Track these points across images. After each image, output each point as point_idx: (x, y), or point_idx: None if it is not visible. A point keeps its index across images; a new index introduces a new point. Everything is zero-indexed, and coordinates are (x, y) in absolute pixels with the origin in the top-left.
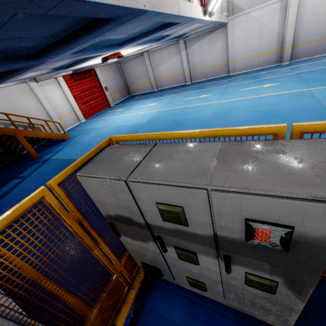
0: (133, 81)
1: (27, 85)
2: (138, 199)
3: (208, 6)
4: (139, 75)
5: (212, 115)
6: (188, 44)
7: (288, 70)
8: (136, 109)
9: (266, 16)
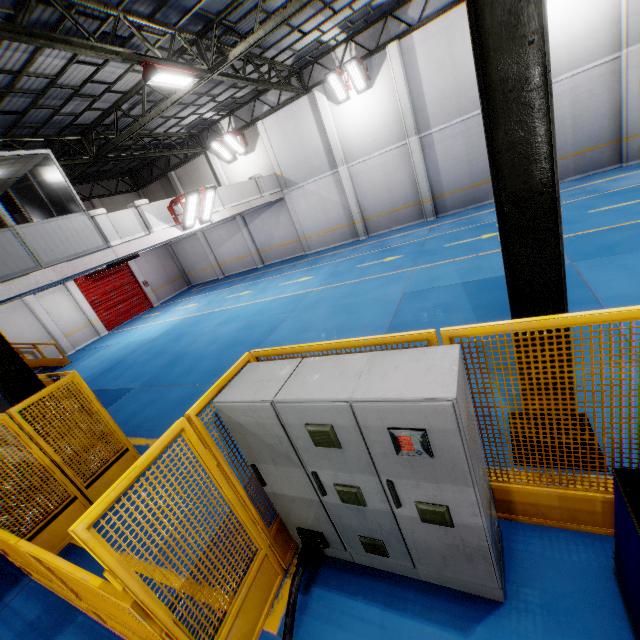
0: (191, 266)
1: (22, 300)
2: None
3: (184, 223)
4: (198, 258)
5: (214, 326)
6: (247, 219)
7: (348, 252)
8: (171, 313)
9: (323, 188)
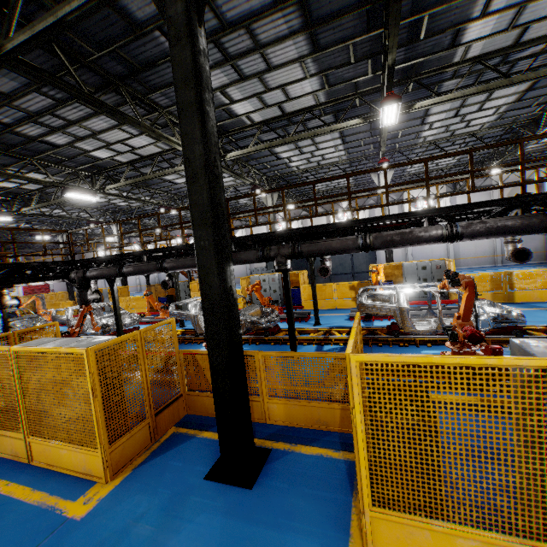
0: None
1: None
2: None
3: None
4: None
5: None
6: None
7: None
8: None
9: None
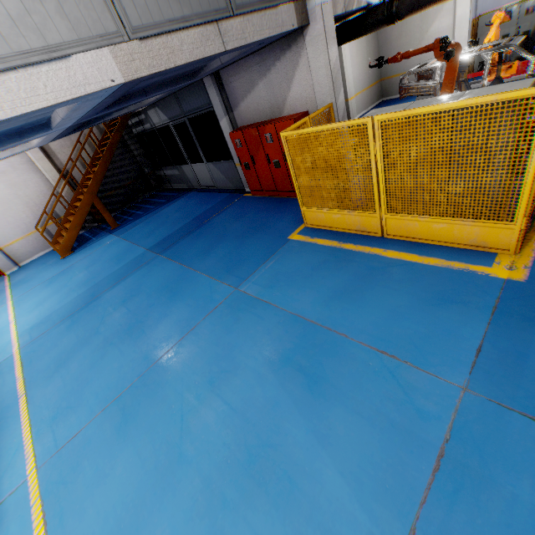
0: None
1: None
2: None
3: None
4: None
5: None
6: None
7: None
8: None
9: None
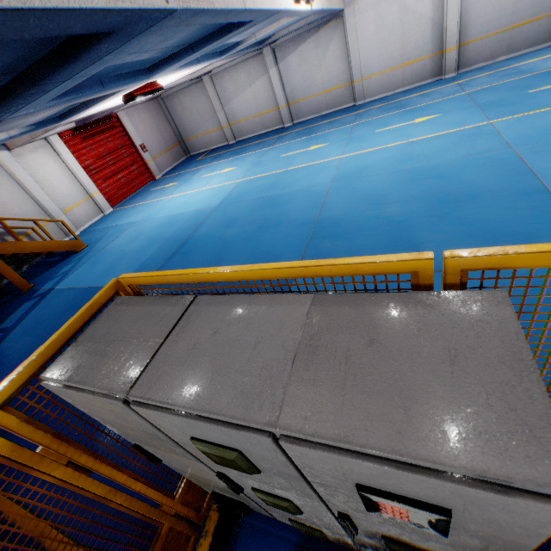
0: (190, 129)
1: None
2: (160, 428)
3: None
4: (200, 117)
5: (329, 183)
6: (279, 54)
7: (454, 88)
8: (200, 181)
9: None
